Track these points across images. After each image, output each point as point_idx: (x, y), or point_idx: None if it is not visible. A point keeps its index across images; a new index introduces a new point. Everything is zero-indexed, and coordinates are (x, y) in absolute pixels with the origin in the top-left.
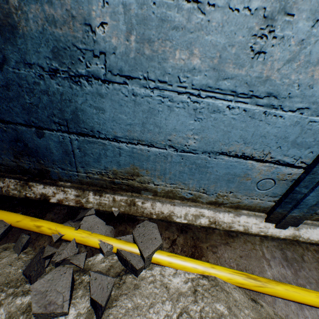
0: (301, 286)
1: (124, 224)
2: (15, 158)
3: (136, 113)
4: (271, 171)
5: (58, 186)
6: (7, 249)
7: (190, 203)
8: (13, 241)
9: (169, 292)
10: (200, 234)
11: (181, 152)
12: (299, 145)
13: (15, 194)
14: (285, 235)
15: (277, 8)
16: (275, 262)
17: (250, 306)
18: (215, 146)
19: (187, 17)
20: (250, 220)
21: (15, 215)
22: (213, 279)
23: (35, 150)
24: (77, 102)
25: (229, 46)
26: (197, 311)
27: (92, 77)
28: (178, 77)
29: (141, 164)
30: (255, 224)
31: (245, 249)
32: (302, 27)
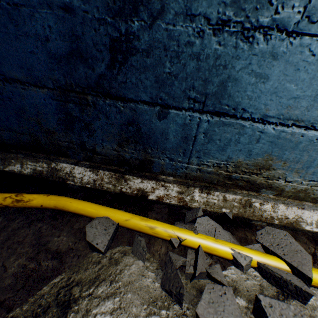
0: None
1: (240, 229)
2: (118, 146)
3: (314, 81)
4: None
5: (158, 181)
6: (126, 254)
7: None
8: (125, 244)
9: None
10: None
11: None
12: None
13: (109, 188)
14: None
15: None
16: None
17: None
18: None
19: None
20: None
21: (120, 212)
22: None
23: (147, 135)
24: (234, 68)
25: None
26: None
27: (276, 28)
28: None
29: (281, 153)
30: None
31: None
32: None
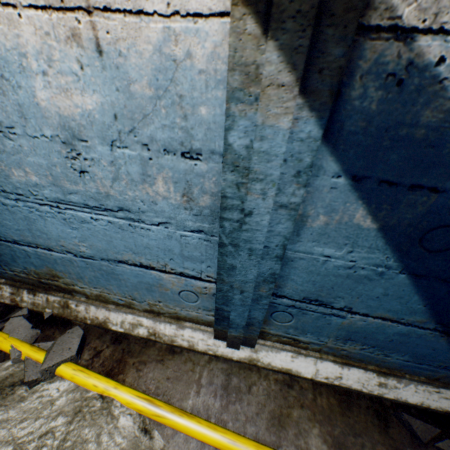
0: (222, 422)
1: (55, 328)
2: None
3: (18, 220)
4: (184, 283)
5: None
6: None
7: (125, 310)
8: None
9: (51, 409)
10: (135, 346)
11: (82, 257)
12: (191, 259)
13: None
14: (240, 357)
15: (69, 135)
16: (208, 390)
17: (132, 436)
18: (109, 254)
19: (1, 142)
20: (196, 334)
21: None
22: (109, 401)
23: None
24: None
25: (52, 165)
26: (64, 433)
27: None
28: (29, 190)
29: (54, 266)
30: (203, 339)
31: (180, 369)
32: (103, 150)
